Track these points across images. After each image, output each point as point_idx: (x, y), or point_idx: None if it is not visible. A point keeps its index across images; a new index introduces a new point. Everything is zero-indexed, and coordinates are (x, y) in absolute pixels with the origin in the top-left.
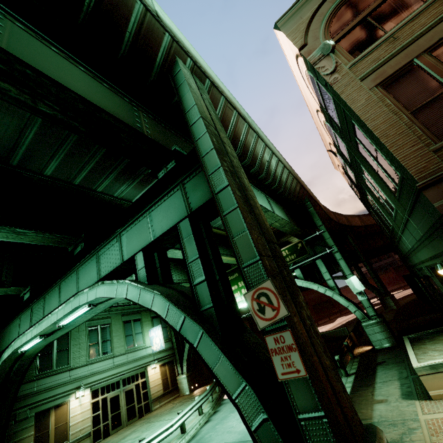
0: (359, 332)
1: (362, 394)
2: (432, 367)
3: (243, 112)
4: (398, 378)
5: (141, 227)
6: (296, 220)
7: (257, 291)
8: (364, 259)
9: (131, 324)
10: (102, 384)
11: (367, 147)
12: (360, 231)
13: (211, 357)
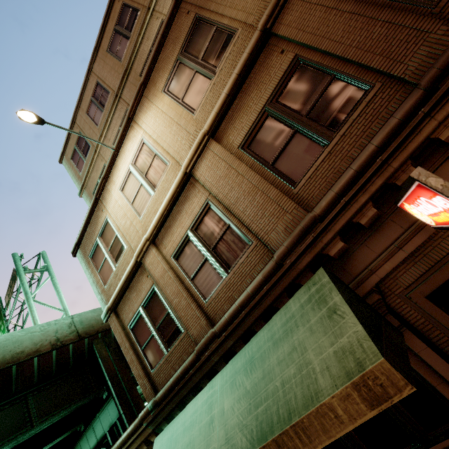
0: None
1: None
2: None
3: None
4: None
5: (106, 414)
6: None
7: None
8: None
9: None
10: None
11: None
12: None
13: None
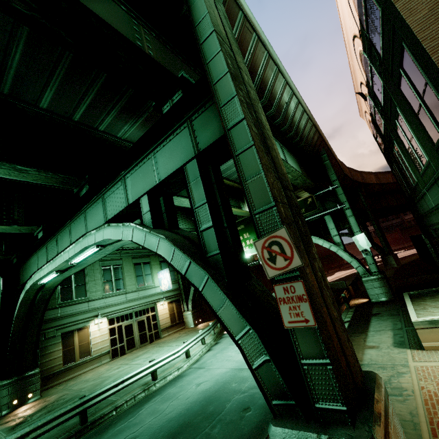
0: (357, 286)
1: (354, 340)
2: (432, 323)
3: (264, 37)
4: (391, 329)
5: (146, 169)
6: (309, 174)
7: (269, 239)
8: (373, 218)
9: (141, 266)
10: (117, 314)
11: (414, 81)
12: (373, 189)
13: (216, 301)
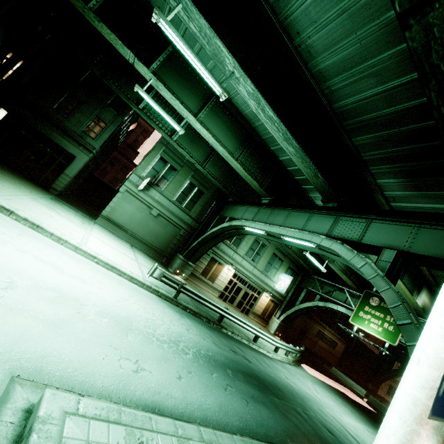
0: None
1: None
2: None
3: None
4: None
5: (400, 230)
6: None
7: None
8: None
9: (276, 258)
10: (240, 274)
11: None
12: None
13: None
